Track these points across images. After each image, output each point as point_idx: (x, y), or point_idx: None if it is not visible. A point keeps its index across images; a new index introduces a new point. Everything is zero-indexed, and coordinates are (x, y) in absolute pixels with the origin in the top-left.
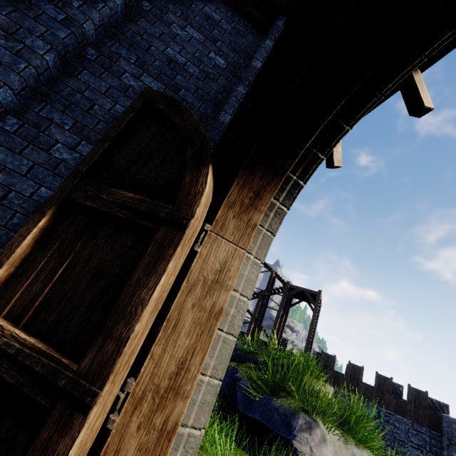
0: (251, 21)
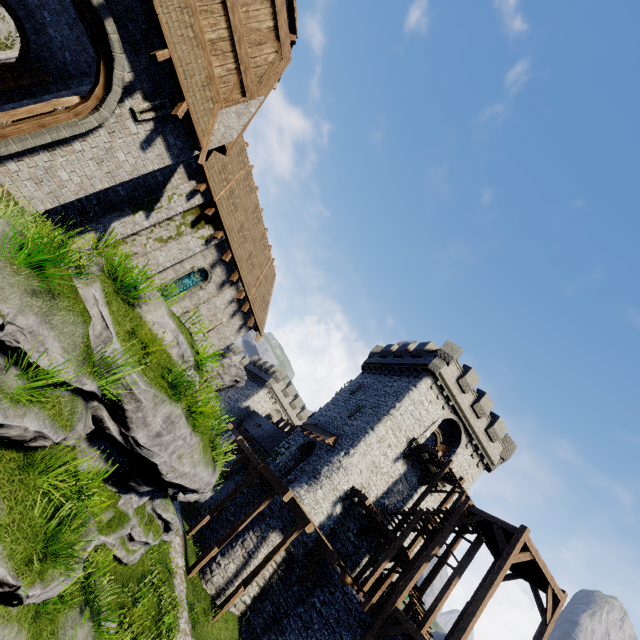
0: None
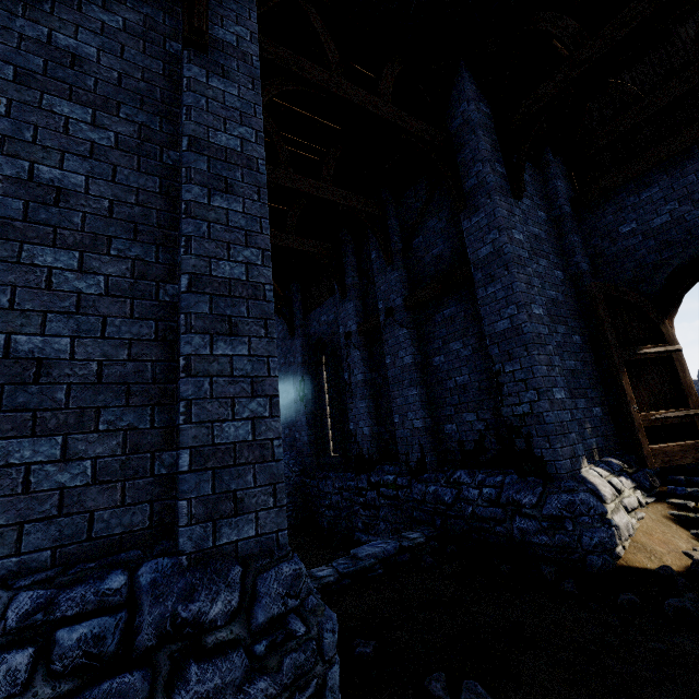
0: (530, 160)
